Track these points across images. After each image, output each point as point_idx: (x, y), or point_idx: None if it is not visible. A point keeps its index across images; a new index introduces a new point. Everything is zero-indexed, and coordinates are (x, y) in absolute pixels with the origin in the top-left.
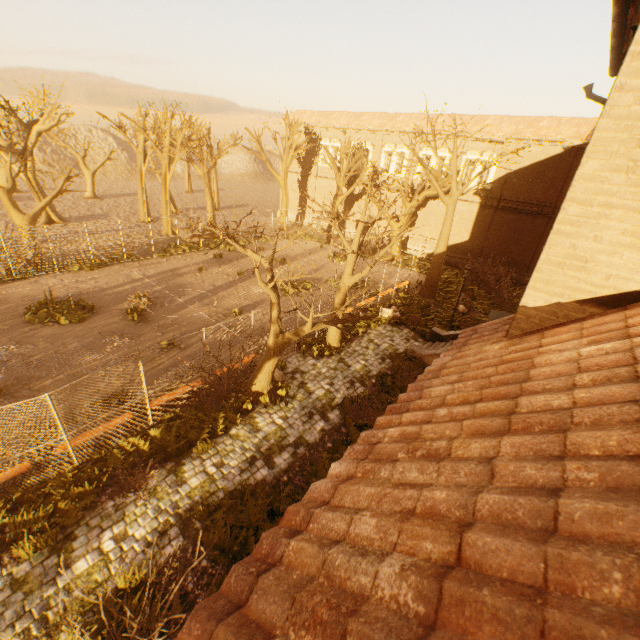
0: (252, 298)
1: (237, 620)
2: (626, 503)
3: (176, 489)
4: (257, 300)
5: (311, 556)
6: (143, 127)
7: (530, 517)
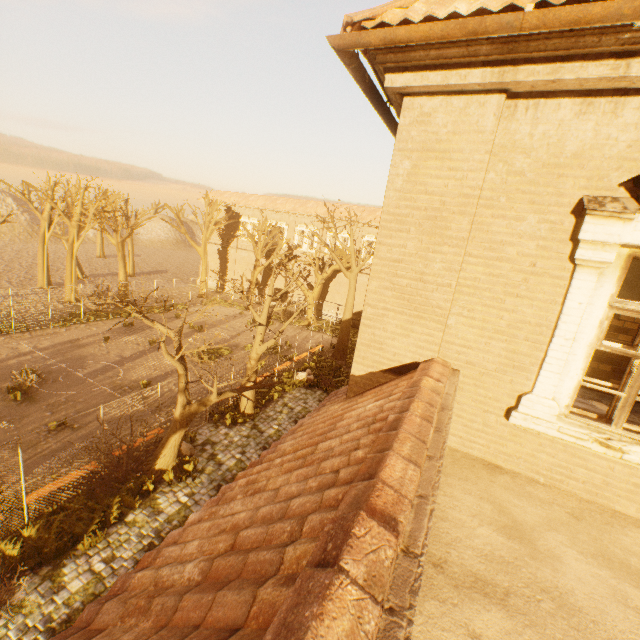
0: (164, 368)
1: (82, 633)
2: (315, 493)
3: (51, 598)
4: (169, 370)
5: (149, 577)
6: (51, 196)
7: (277, 513)
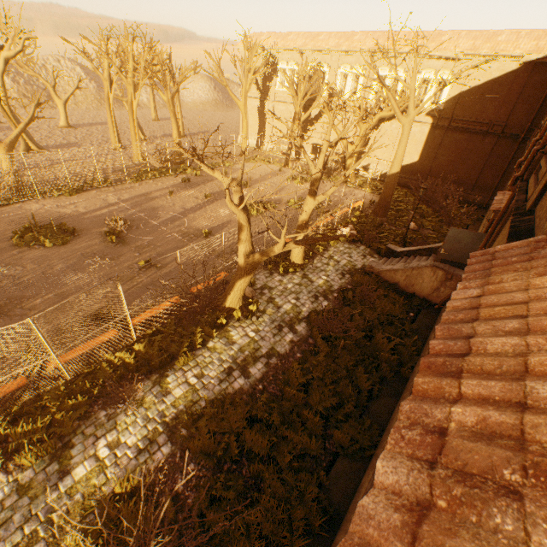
0: (220, 219)
1: None
2: None
3: (162, 399)
4: (224, 221)
5: None
6: (106, 51)
7: None
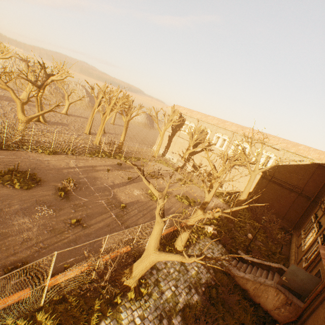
0: (133, 197)
1: None
2: None
3: None
4: (136, 199)
5: None
6: (104, 92)
7: None
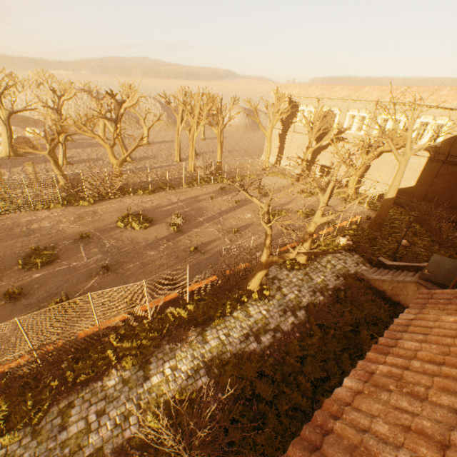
0: (245, 221)
1: (320, 455)
2: None
3: (203, 345)
4: (248, 222)
5: (352, 434)
6: (184, 103)
7: None
